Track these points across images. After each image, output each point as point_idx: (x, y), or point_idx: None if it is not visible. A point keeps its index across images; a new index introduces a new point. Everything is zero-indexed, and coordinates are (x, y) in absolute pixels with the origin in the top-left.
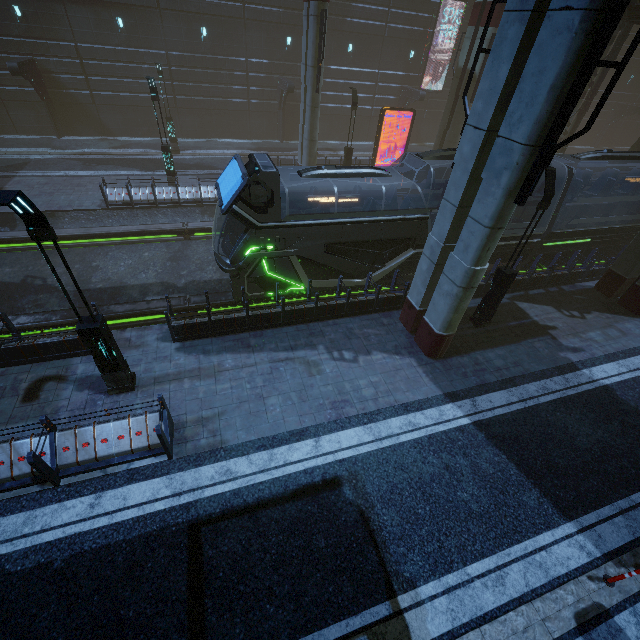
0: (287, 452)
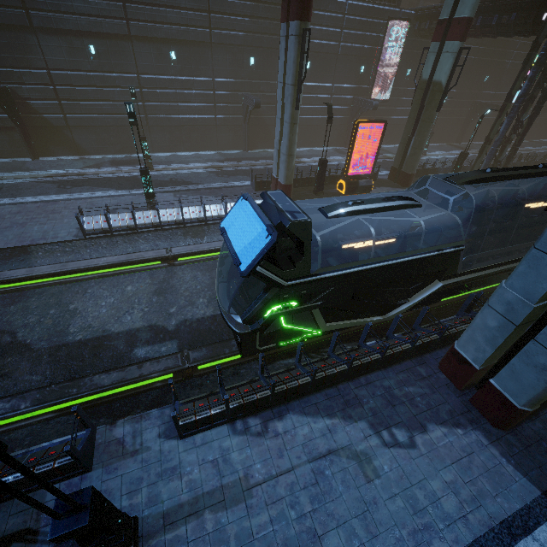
0: None
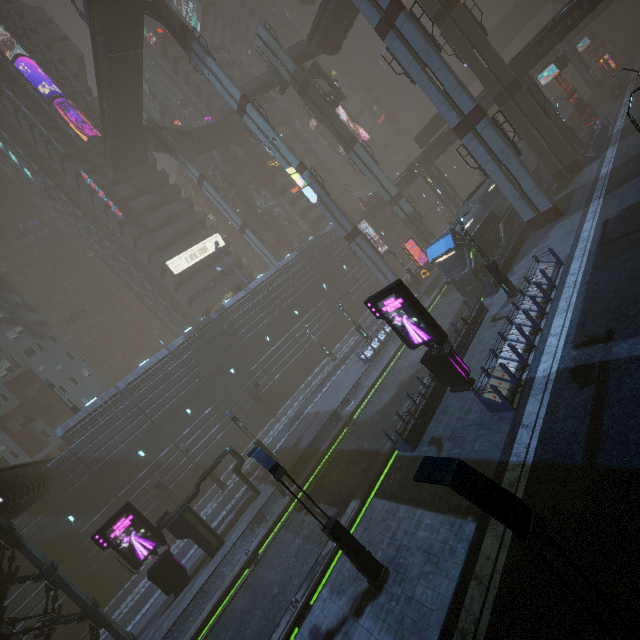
0: (583, 237)
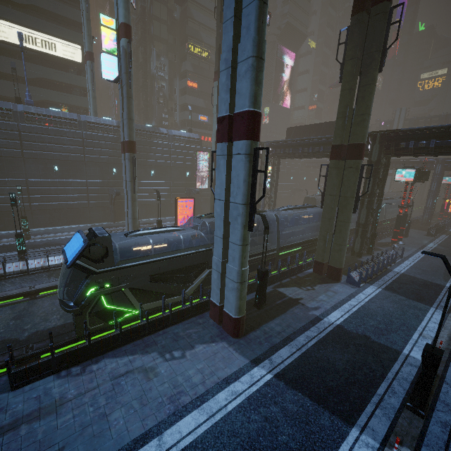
0: None
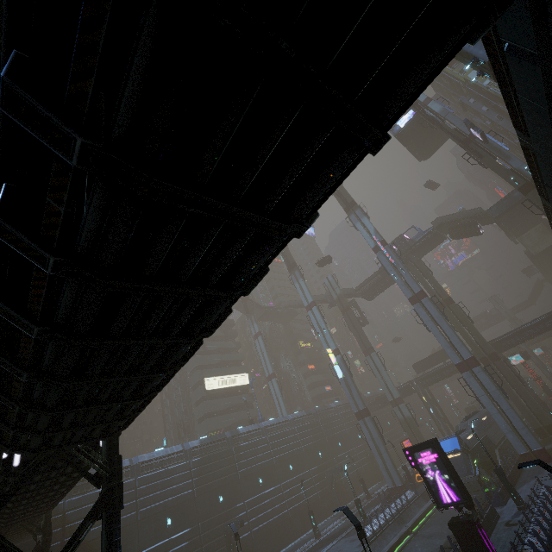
0: None
